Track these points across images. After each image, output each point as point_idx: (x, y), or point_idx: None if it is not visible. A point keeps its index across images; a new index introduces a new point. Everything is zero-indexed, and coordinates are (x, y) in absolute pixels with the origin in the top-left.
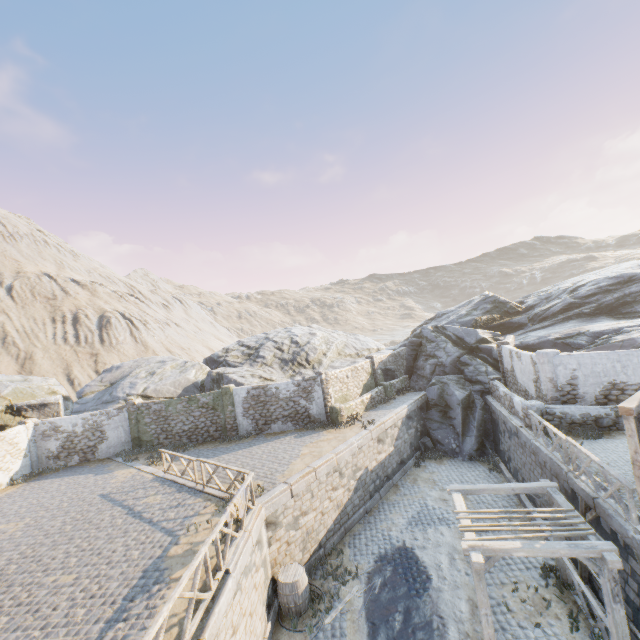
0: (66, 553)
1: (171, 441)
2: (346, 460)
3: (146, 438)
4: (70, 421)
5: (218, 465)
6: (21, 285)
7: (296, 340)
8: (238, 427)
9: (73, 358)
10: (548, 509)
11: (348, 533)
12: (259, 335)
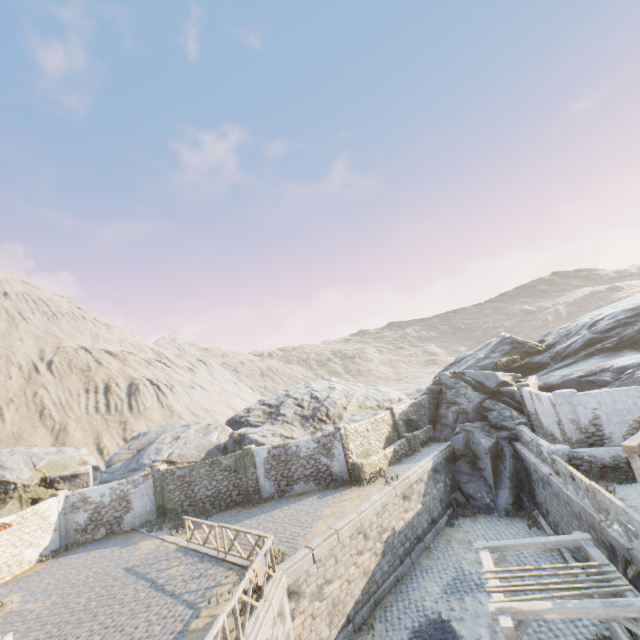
0: (90, 631)
1: (194, 508)
2: (370, 520)
3: (170, 506)
4: (98, 491)
5: (239, 530)
6: (60, 359)
7: (316, 395)
8: (260, 490)
9: (103, 427)
10: (581, 564)
11: (379, 605)
12: (279, 392)
